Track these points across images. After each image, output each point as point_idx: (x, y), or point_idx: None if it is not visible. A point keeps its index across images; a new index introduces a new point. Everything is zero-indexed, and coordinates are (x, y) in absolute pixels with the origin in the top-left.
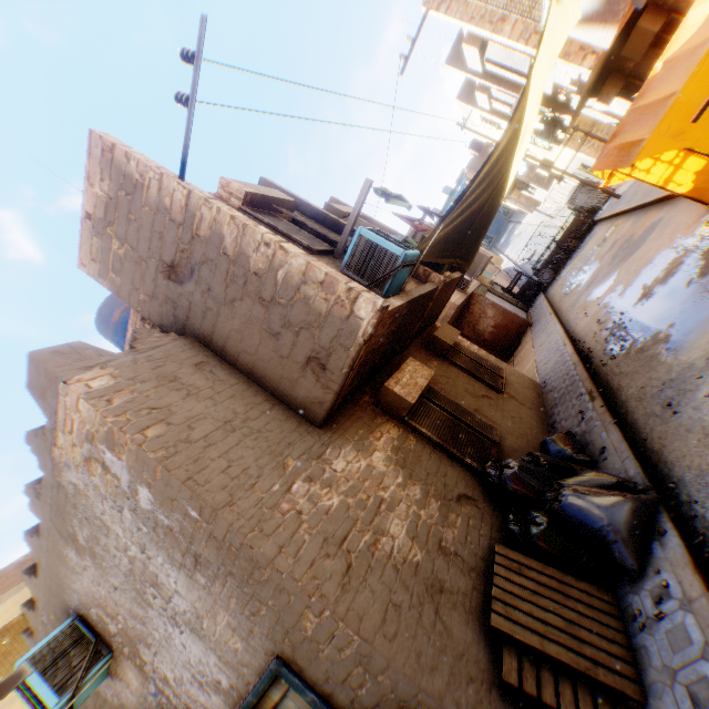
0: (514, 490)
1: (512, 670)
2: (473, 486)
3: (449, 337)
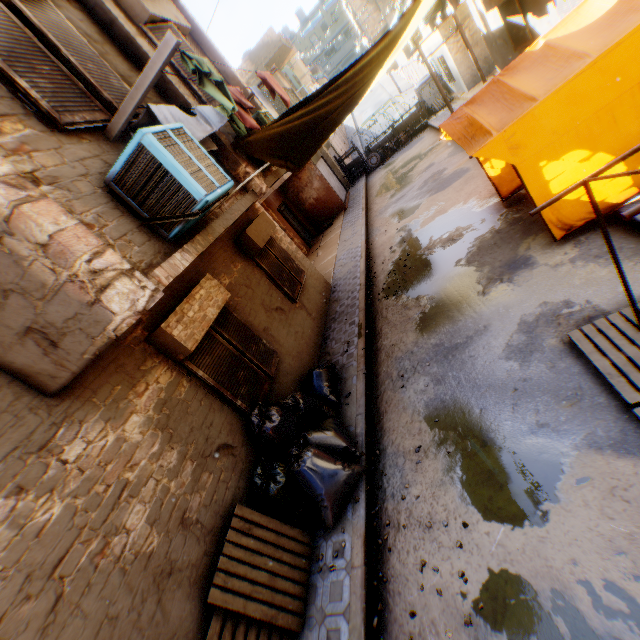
0: (269, 441)
1: (214, 635)
2: (236, 431)
3: (262, 235)
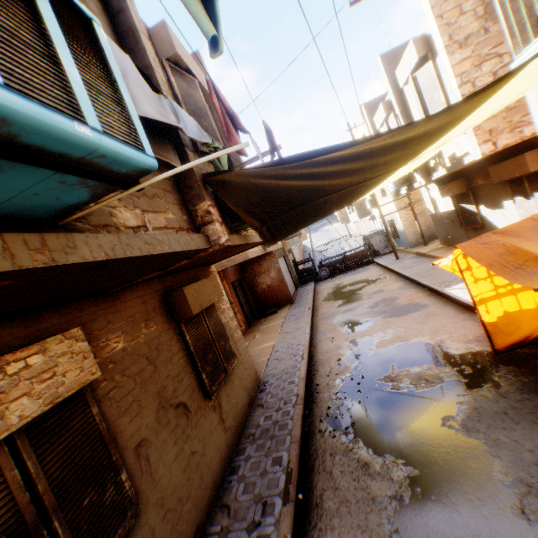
0: None
1: None
2: None
3: (201, 299)
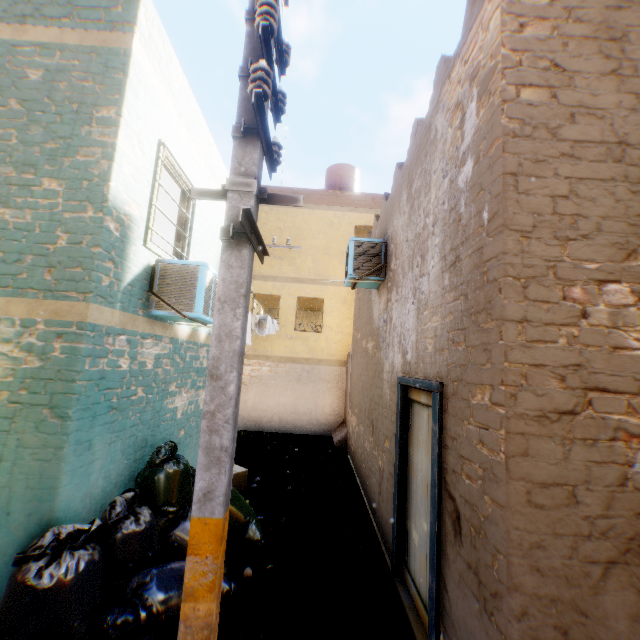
0: None
1: None
2: None
3: None
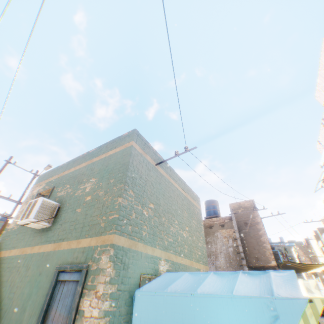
0: None
1: None
2: None
3: None
